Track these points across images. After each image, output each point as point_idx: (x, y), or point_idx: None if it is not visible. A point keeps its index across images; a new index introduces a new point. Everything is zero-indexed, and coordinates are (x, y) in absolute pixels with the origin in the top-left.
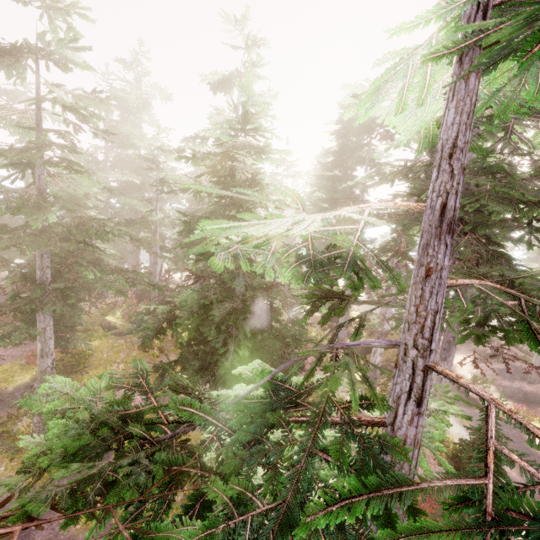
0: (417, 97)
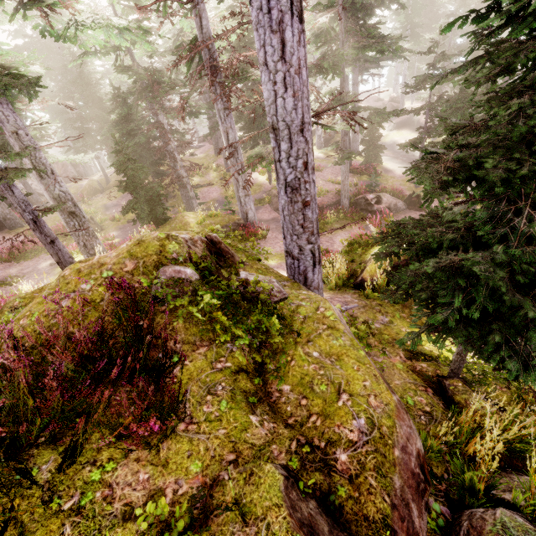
0: None
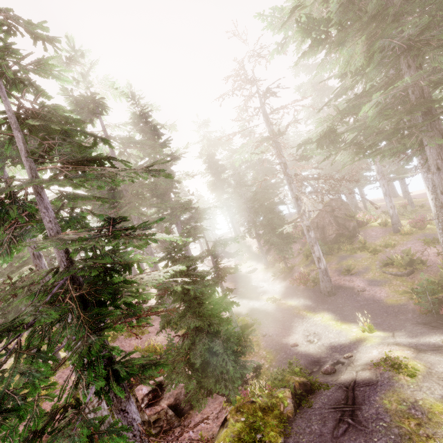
0: None
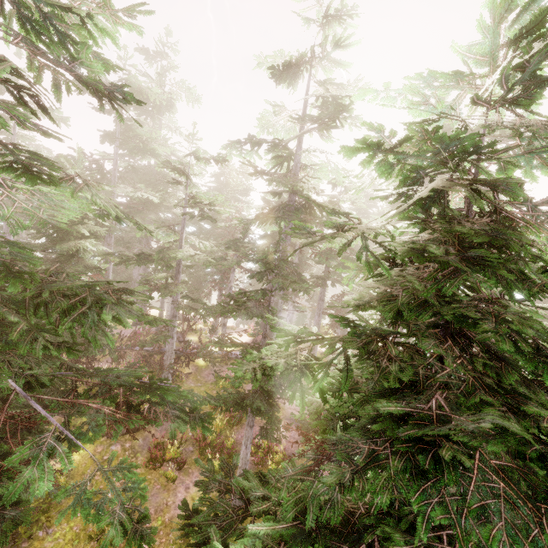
0: None
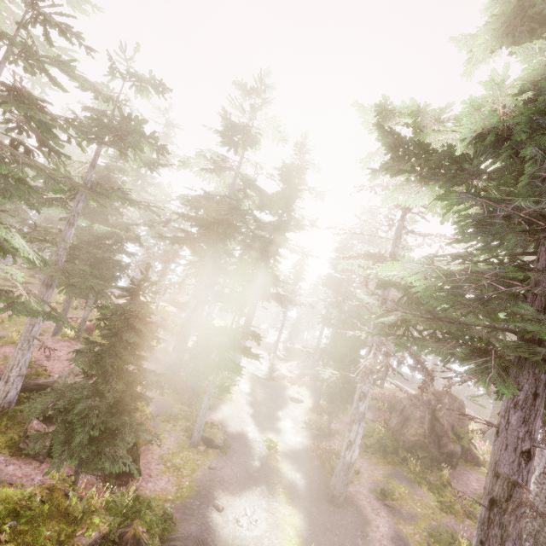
0: (212, 170)
